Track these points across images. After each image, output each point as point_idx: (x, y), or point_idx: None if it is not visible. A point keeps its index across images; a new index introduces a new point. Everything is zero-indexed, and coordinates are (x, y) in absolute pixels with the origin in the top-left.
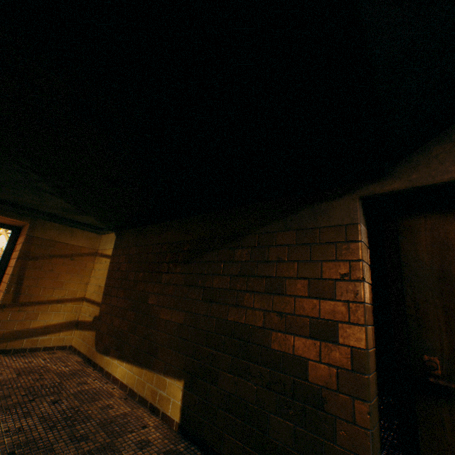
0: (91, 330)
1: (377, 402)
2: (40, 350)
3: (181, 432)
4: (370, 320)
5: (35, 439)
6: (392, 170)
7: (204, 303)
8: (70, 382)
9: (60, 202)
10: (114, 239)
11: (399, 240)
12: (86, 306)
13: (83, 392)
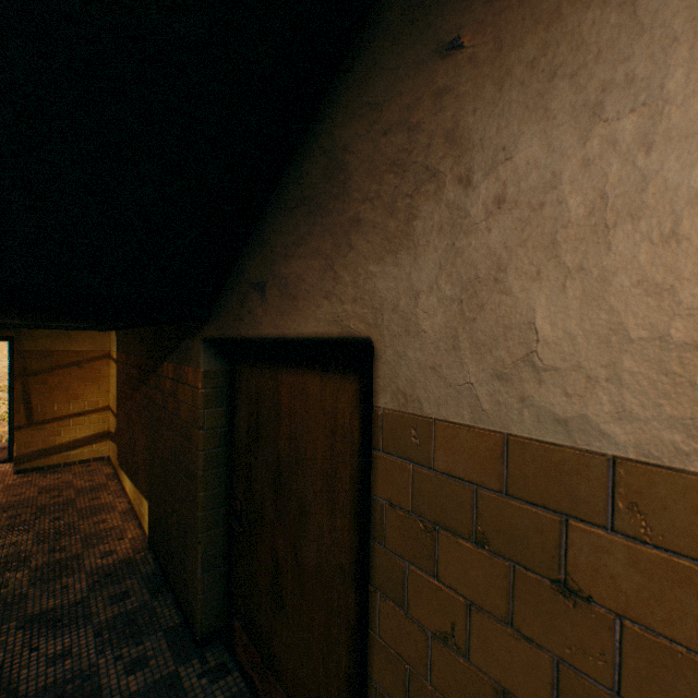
0: (115, 443)
1: (227, 531)
2: (76, 463)
3: (149, 543)
4: (218, 465)
5: (22, 551)
6: (213, 312)
7: (152, 431)
8: (84, 498)
9: (17, 321)
10: (116, 340)
11: (236, 387)
12: (111, 416)
13: (90, 507)
